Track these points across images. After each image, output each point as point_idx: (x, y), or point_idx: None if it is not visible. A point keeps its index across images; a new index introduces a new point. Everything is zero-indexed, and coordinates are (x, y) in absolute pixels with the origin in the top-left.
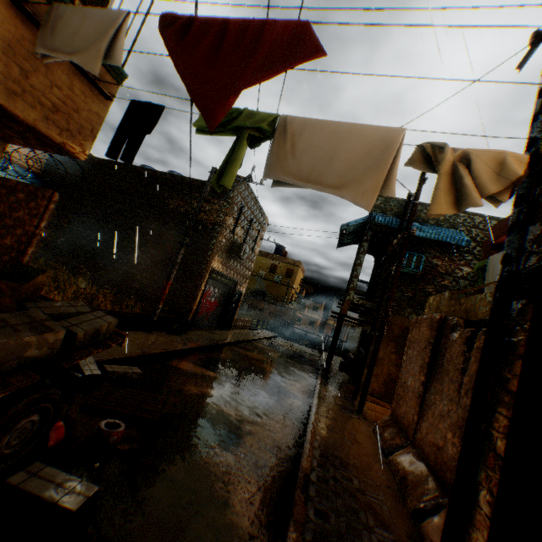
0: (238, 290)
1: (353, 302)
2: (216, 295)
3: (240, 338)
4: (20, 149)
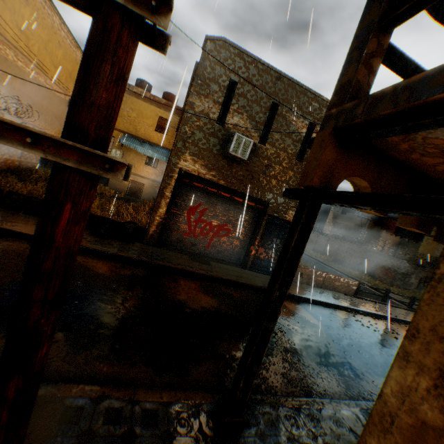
0: (276, 216)
1: (348, 127)
2: (222, 217)
3: (247, 280)
4: (158, 136)
